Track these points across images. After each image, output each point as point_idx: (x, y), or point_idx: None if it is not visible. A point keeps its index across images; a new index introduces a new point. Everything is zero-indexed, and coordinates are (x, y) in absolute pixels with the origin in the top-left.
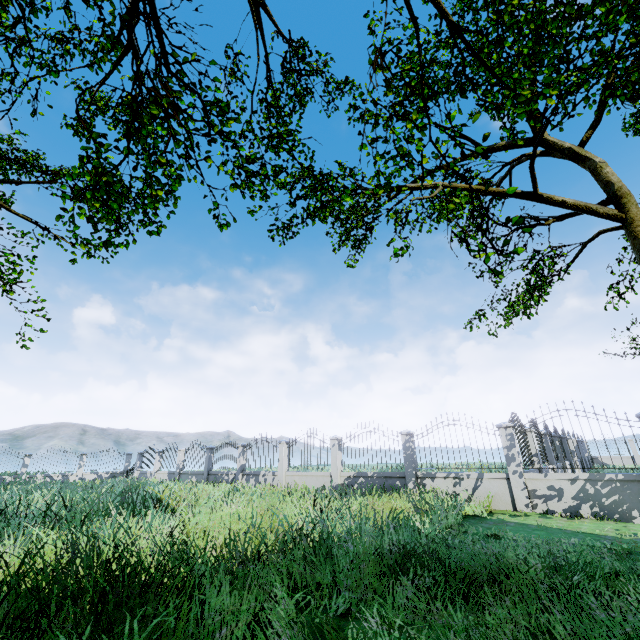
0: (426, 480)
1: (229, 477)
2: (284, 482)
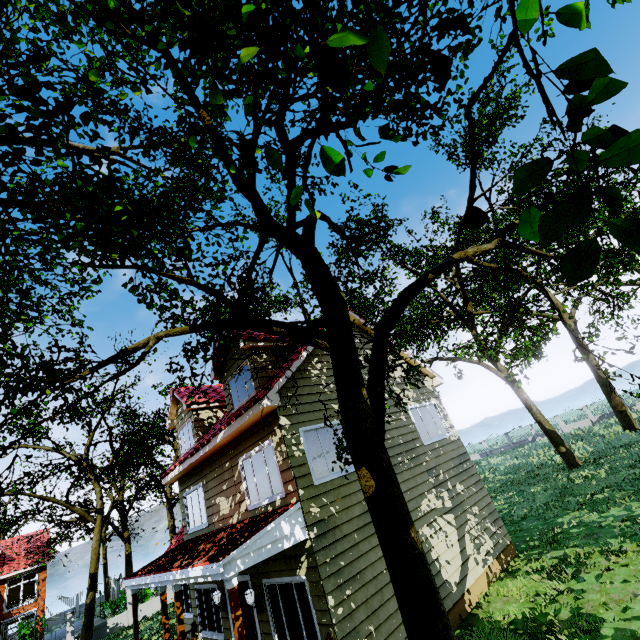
0: (633, 407)
1: (529, 440)
2: (566, 430)
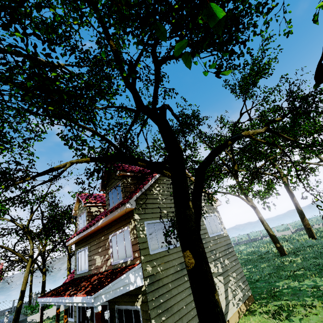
0: (312, 226)
1: (259, 238)
2: (278, 235)
